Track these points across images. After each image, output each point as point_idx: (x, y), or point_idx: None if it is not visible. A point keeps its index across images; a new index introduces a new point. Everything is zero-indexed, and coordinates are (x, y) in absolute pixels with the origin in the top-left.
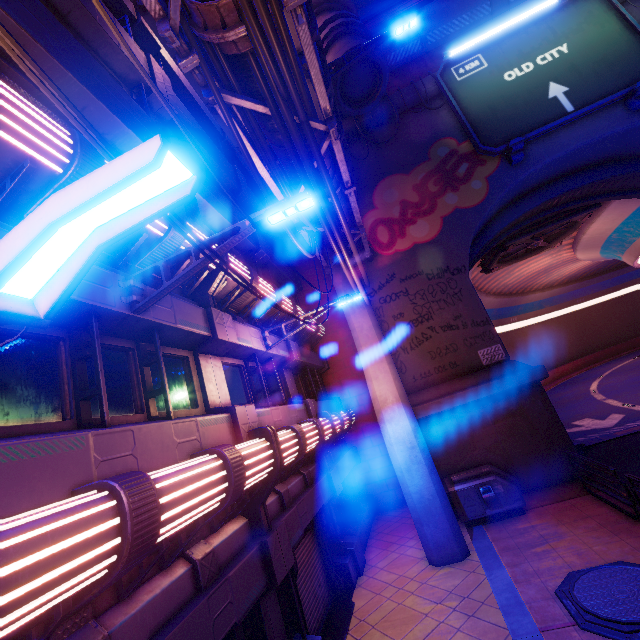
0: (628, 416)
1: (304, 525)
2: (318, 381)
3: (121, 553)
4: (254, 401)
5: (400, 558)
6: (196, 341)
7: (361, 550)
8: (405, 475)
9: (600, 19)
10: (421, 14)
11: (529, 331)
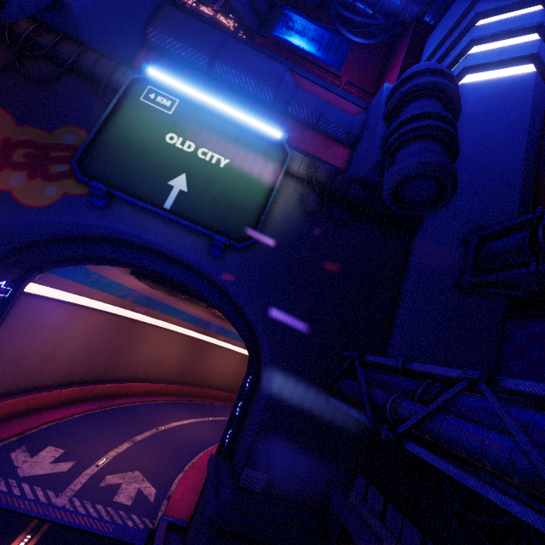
0: (60, 474)
1: None
2: None
3: None
4: None
5: None
6: None
7: None
8: None
9: (266, 170)
10: (233, 45)
11: (226, 353)
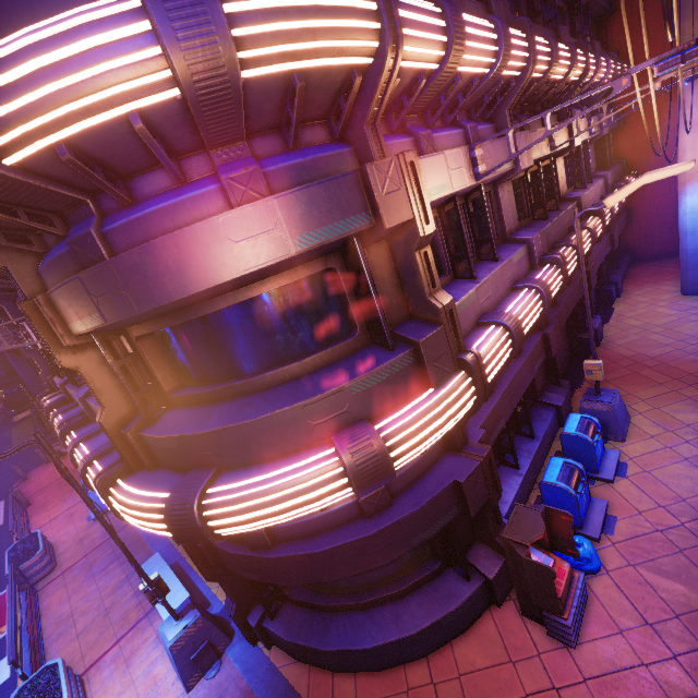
0: None
1: (598, 266)
2: (611, 146)
3: (576, 267)
4: (573, 184)
5: (654, 291)
6: (559, 152)
7: (621, 284)
8: (688, 237)
9: None
10: None
11: None
